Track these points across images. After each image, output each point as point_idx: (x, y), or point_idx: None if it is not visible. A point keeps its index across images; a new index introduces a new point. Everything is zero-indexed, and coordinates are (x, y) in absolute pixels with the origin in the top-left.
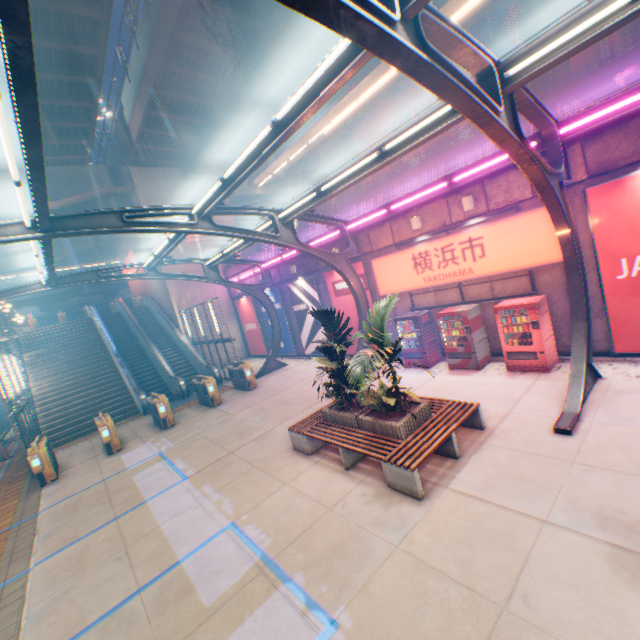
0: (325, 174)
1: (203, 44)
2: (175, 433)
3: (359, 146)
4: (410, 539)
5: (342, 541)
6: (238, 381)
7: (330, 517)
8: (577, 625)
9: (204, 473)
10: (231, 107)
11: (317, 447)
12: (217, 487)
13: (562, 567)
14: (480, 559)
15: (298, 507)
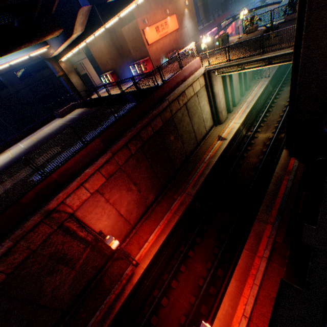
0: None
1: None
2: None
3: None
4: None
5: None
6: None
7: None
8: None
9: None
10: None
11: None
12: None
13: None
14: None
15: None
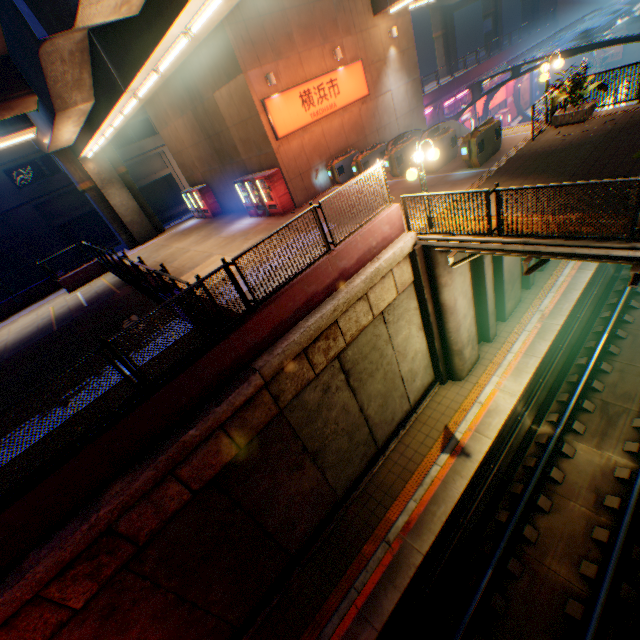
0: None
1: None
2: None
3: None
4: None
5: None
6: None
7: None
8: None
9: None
10: None
11: None
12: None
13: None
14: None
15: None
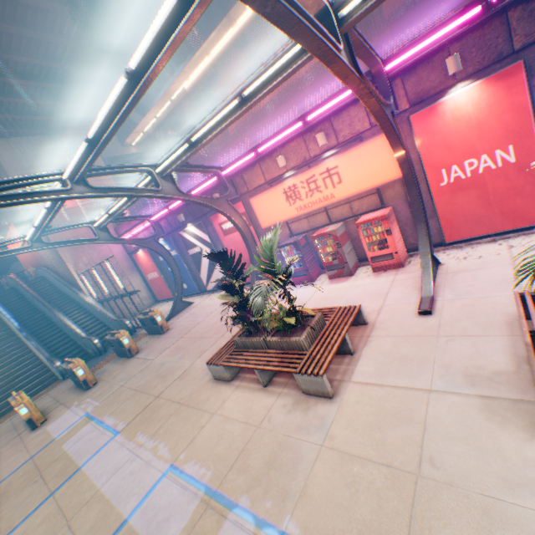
0: (193, 128)
1: (37, 1)
2: (99, 391)
3: (218, 100)
4: (331, 436)
5: (275, 454)
6: (151, 328)
7: (260, 435)
8: (474, 472)
9: (135, 423)
10: (85, 68)
11: (235, 373)
12: (150, 434)
13: (452, 426)
14: (390, 437)
15: (230, 433)
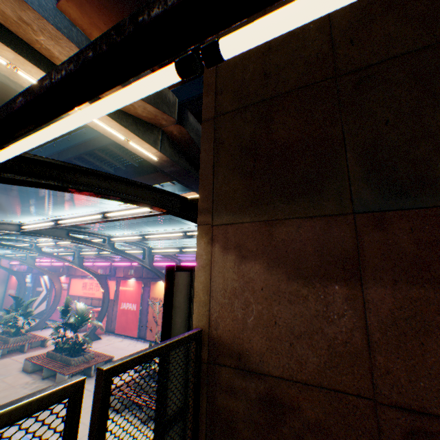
0: None
1: None
2: None
3: None
4: None
5: None
6: None
7: None
8: None
9: None
10: (52, 194)
11: None
12: None
13: (12, 367)
14: None
15: None
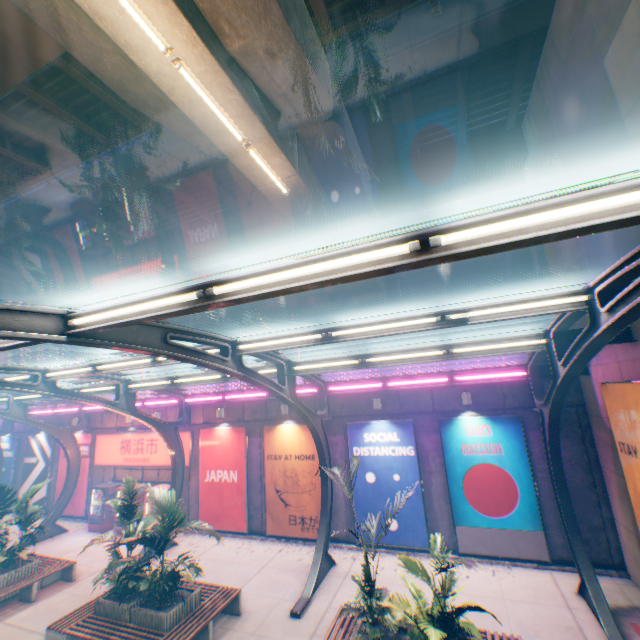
0: None
1: (28, 254)
2: None
3: None
4: None
5: None
6: None
7: None
8: None
9: None
10: (42, 285)
11: None
12: None
13: None
14: None
15: None
